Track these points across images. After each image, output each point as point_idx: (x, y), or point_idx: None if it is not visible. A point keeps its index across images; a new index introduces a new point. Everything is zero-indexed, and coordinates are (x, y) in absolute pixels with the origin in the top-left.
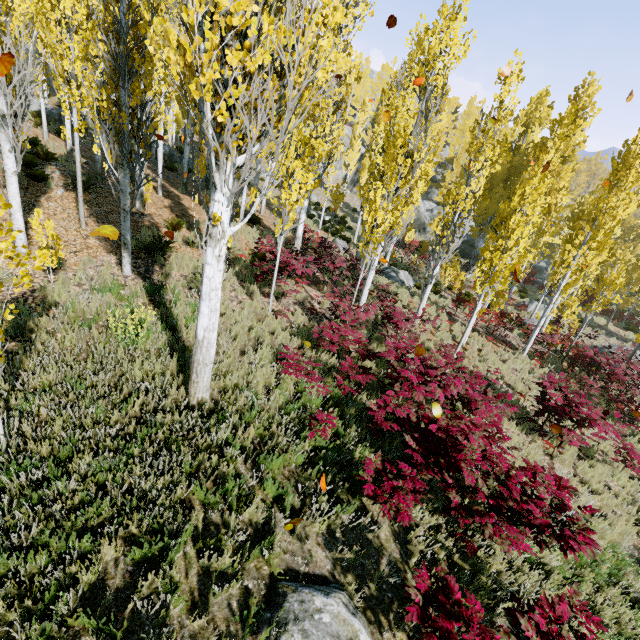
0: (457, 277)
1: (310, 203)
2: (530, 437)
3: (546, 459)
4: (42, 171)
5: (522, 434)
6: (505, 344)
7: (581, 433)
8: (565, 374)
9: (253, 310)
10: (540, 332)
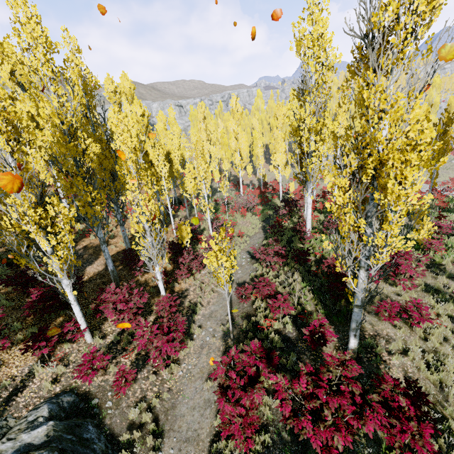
0: None
1: None
2: None
3: None
4: None
5: None
6: None
7: None
8: None
9: None
10: None
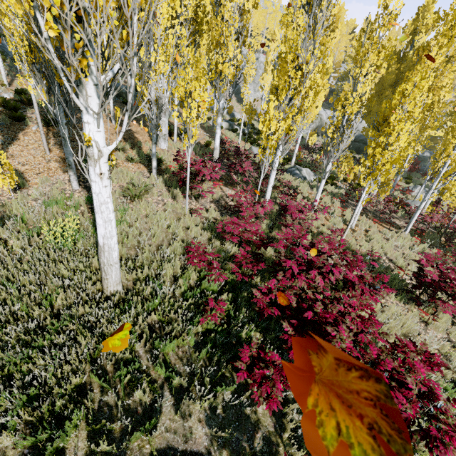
0: (351, 170)
1: (234, 120)
2: (407, 306)
3: (421, 326)
4: (20, 113)
5: (400, 304)
6: (390, 224)
7: (455, 303)
8: (441, 253)
9: (175, 210)
10: (421, 213)
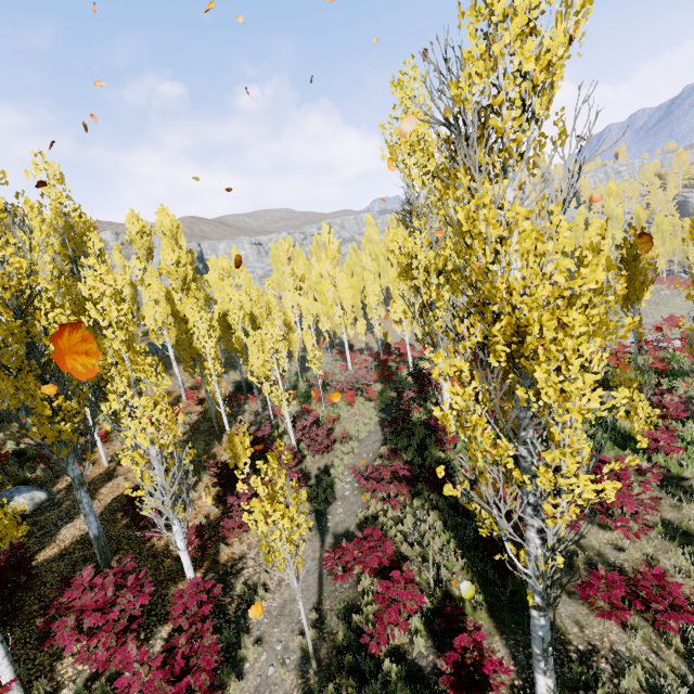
0: None
1: None
2: None
3: None
4: None
5: None
6: None
7: None
8: None
9: None
10: None
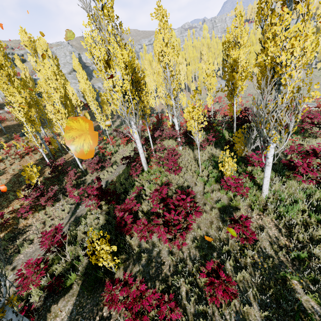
0: None
1: None
2: None
3: None
4: None
5: None
6: None
7: None
8: None
9: None
10: None
